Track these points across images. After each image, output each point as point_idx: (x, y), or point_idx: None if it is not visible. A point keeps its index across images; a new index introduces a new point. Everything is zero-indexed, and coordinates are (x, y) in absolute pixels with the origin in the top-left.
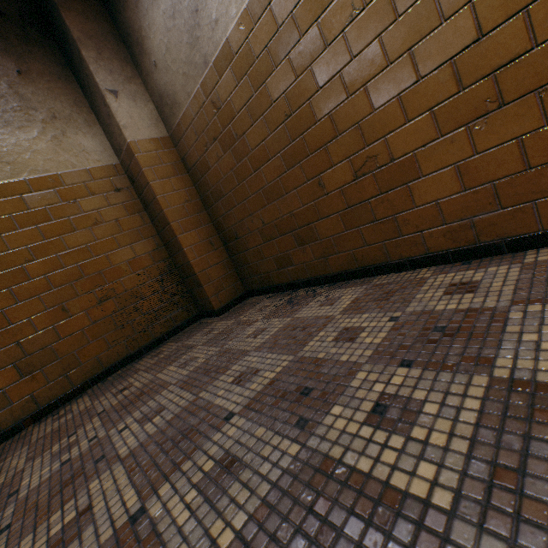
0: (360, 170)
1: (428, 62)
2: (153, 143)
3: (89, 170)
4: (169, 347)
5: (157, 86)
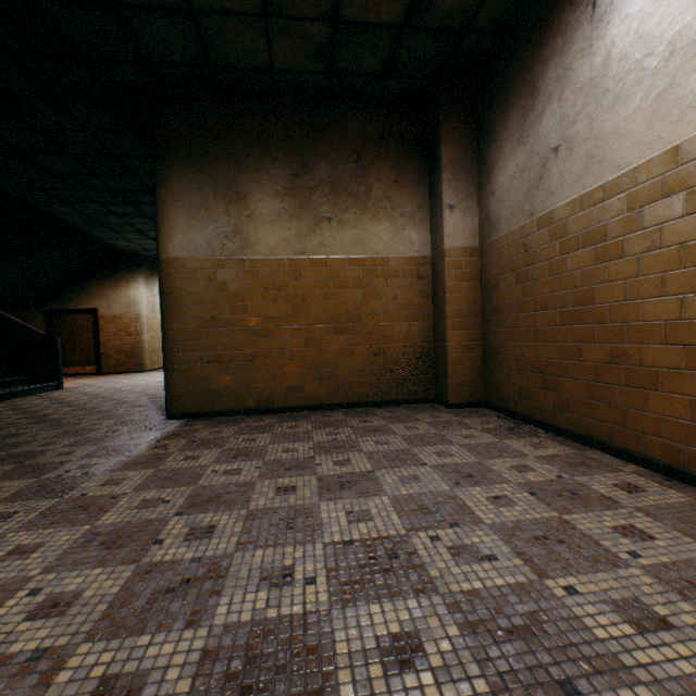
0: (614, 358)
1: (692, 311)
2: (463, 251)
3: (407, 258)
4: (402, 411)
5: (488, 208)
